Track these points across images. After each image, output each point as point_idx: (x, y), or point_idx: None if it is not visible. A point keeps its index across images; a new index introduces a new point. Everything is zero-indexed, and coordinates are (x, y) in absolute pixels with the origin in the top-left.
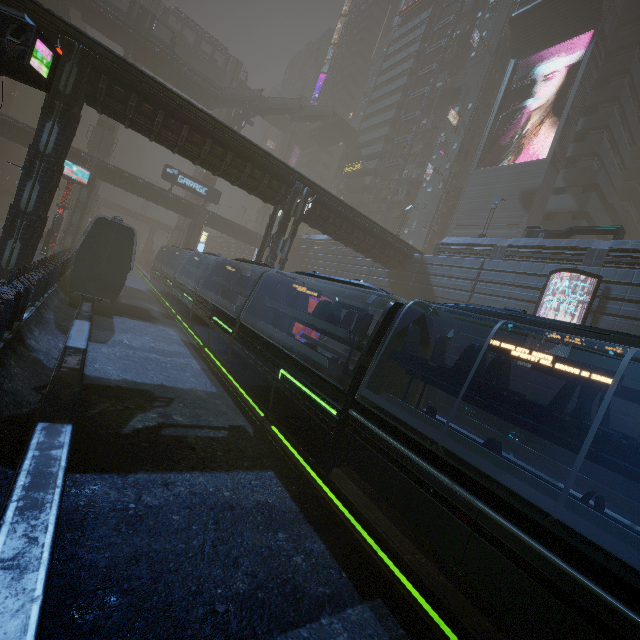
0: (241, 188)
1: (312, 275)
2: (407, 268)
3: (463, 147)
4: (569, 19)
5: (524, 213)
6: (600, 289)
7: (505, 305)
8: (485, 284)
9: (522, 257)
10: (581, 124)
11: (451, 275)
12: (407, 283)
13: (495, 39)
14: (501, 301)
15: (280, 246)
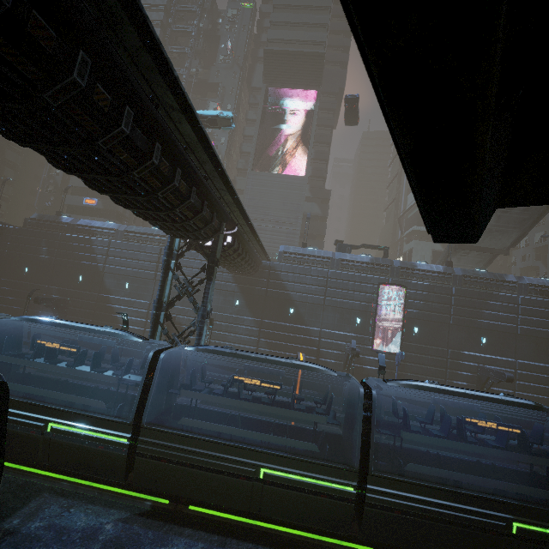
0: (153, 222)
1: (444, 390)
2: (257, 274)
3: (228, 143)
4: (303, 75)
5: (298, 216)
6: (406, 294)
7: (353, 306)
8: (334, 290)
9: (351, 268)
10: (314, 154)
11: (304, 282)
12: (261, 288)
13: (240, 54)
14: (349, 303)
15: (209, 297)
